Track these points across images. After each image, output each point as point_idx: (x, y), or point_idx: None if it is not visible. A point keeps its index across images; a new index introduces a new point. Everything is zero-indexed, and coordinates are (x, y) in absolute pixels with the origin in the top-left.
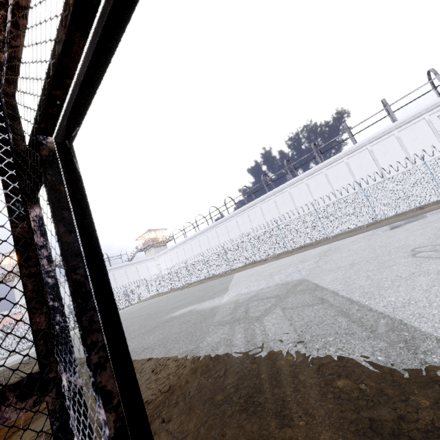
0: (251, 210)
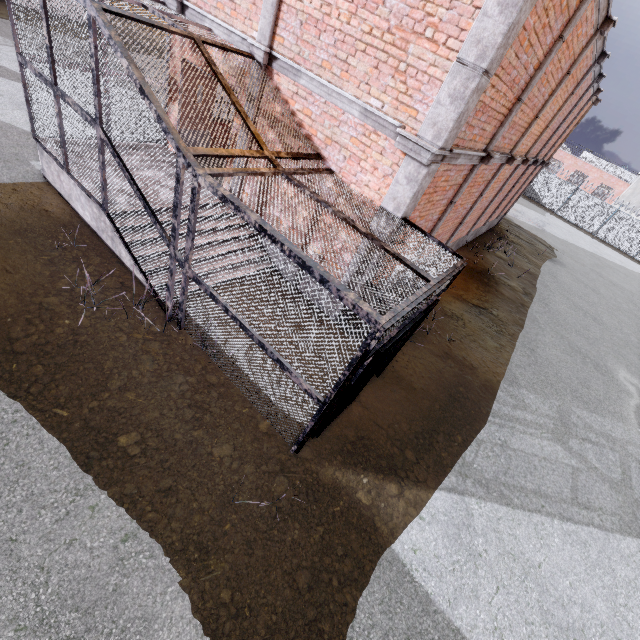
0: None
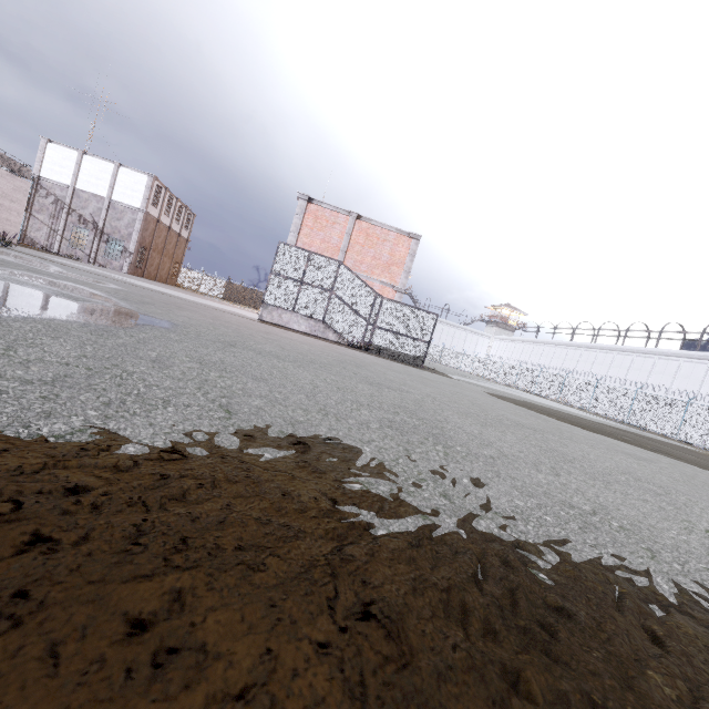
0: (621, 356)
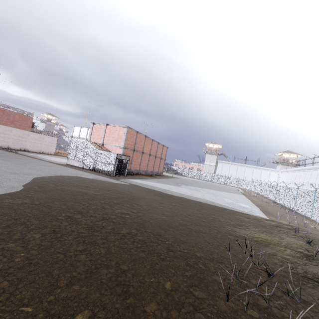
0: None
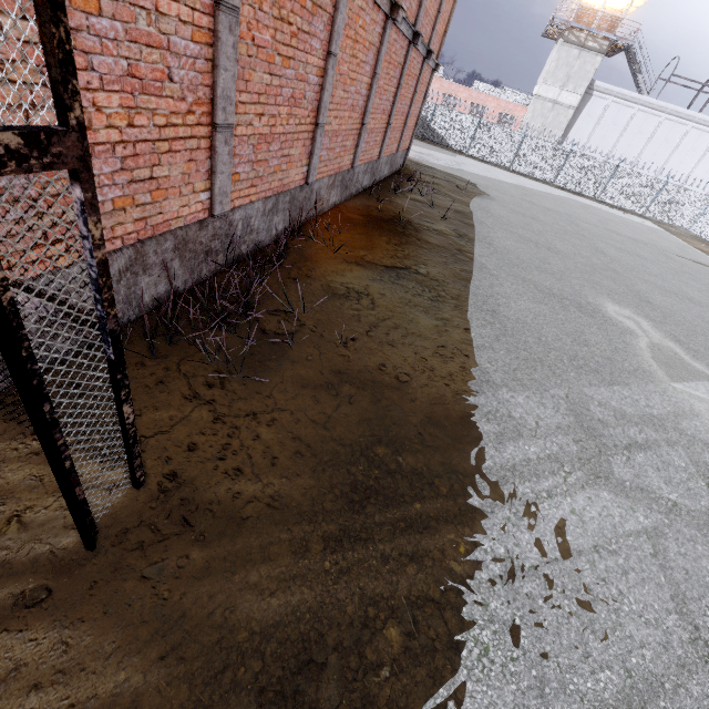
0: None
